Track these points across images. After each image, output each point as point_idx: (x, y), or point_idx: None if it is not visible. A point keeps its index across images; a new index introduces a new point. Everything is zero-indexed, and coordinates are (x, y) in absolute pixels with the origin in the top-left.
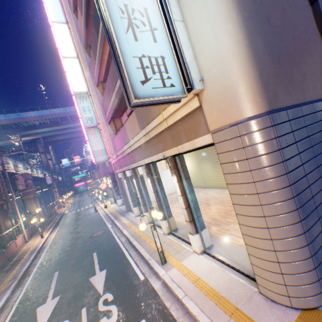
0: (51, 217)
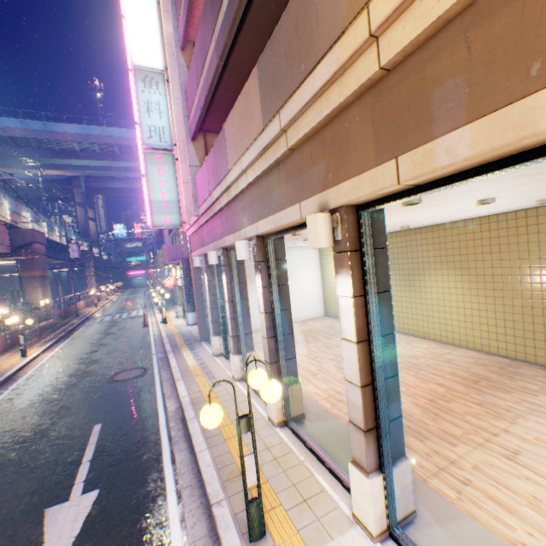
0: (66, 319)
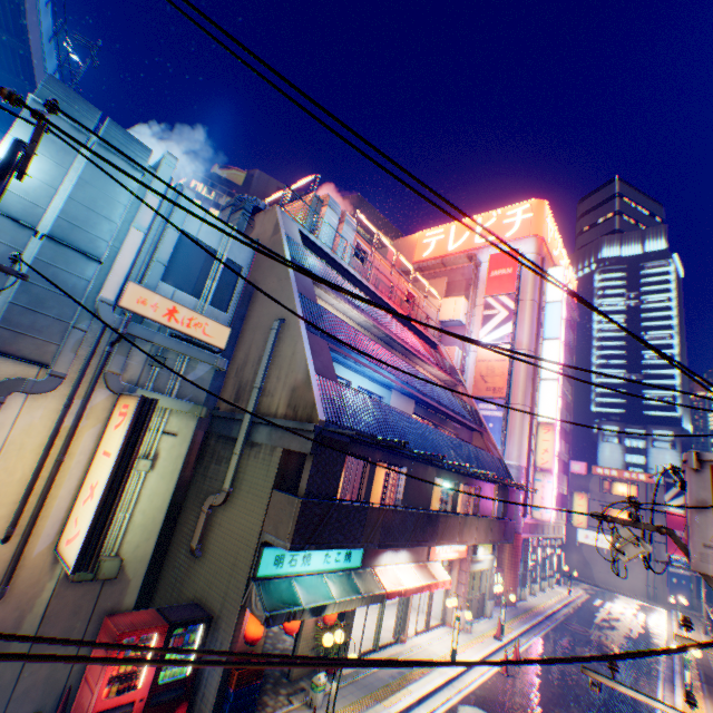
0: None
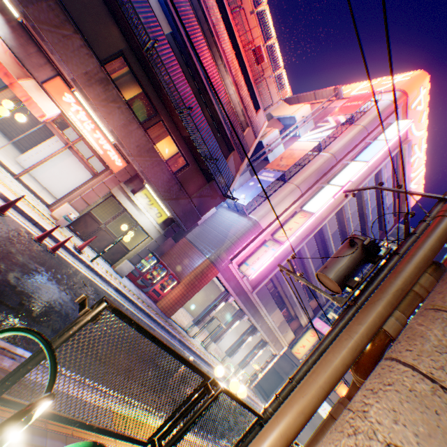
0: None
